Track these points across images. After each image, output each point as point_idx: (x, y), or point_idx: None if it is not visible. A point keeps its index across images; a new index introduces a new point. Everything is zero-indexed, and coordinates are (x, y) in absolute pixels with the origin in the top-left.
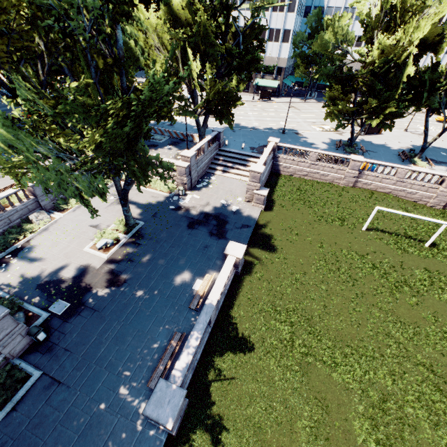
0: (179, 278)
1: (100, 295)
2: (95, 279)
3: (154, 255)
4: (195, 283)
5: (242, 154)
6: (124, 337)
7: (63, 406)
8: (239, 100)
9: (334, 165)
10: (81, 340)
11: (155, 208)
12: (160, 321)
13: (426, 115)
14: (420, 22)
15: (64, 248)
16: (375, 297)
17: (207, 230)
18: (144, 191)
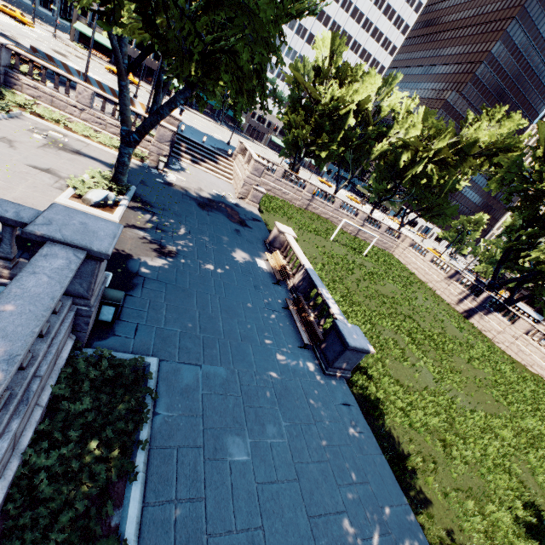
0: (237, 256)
1: (154, 264)
2: (125, 245)
3: (187, 229)
4: (258, 262)
5: (207, 148)
6: (234, 310)
7: (232, 387)
8: (221, 80)
9: (294, 185)
10: (180, 316)
11: (135, 174)
12: (257, 294)
13: (339, 165)
14: (358, 89)
15: (4, 189)
16: (365, 282)
17: (224, 215)
18: (94, 146)
